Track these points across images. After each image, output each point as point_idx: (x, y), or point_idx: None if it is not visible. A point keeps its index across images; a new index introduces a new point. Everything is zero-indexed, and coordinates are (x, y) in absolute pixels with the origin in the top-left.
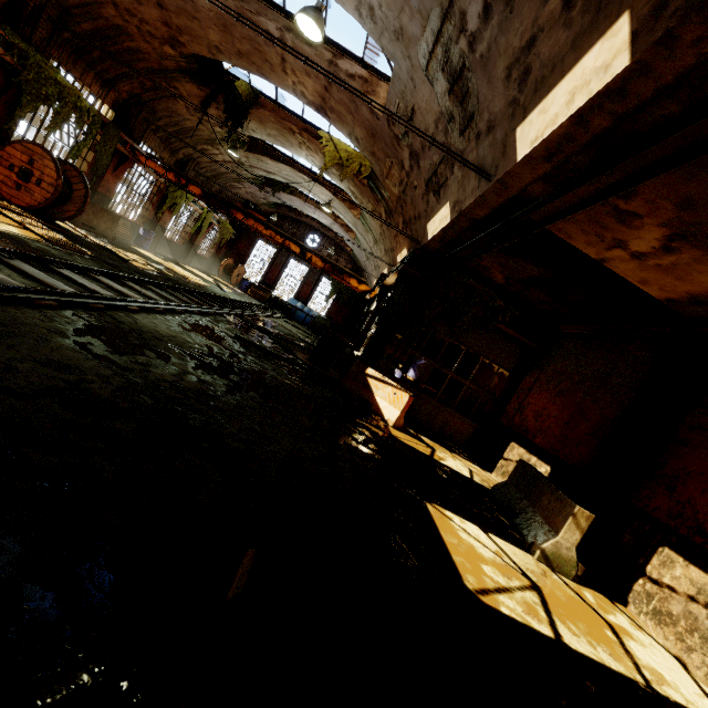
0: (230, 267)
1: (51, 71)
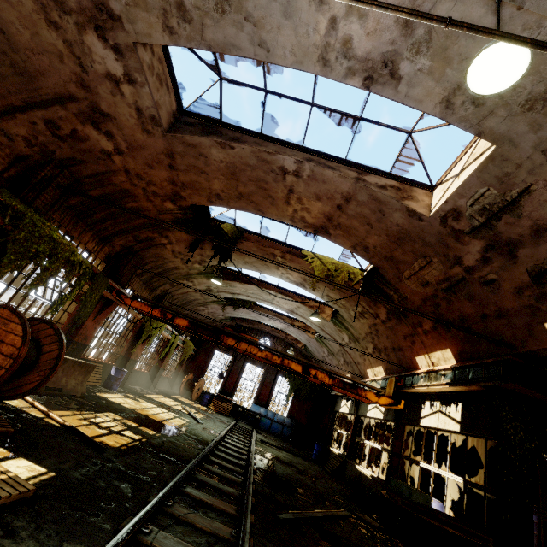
0: (191, 382)
1: (48, 229)
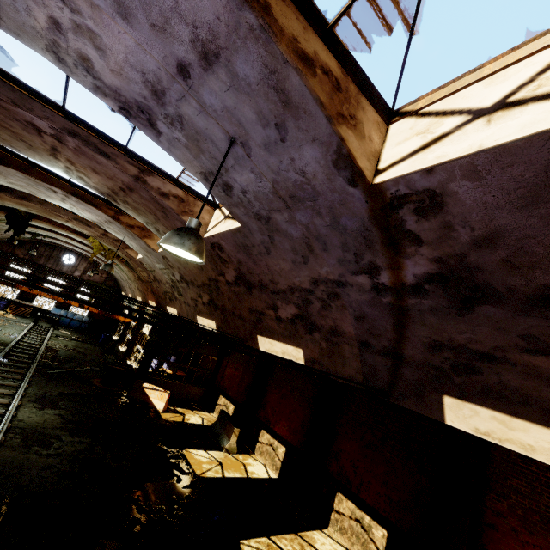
0: None
1: None
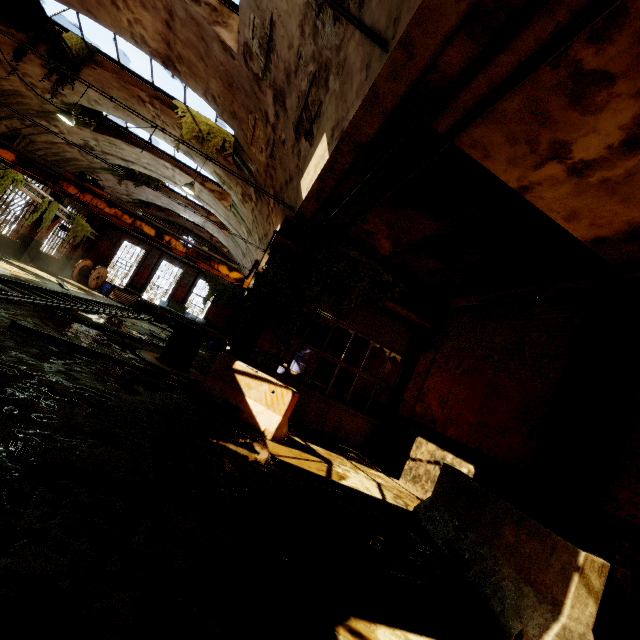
0: (88, 268)
1: None
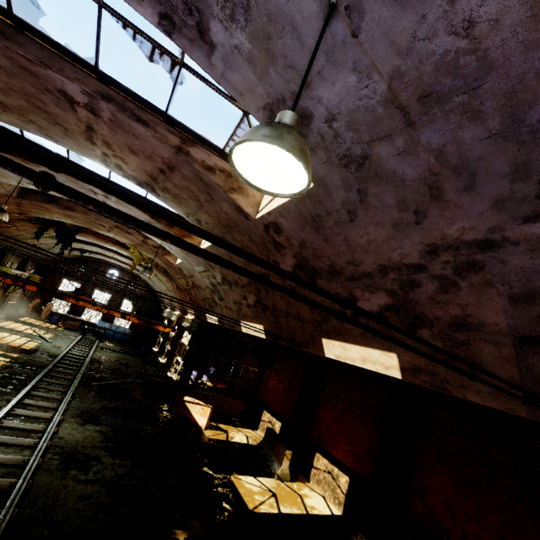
0: (38, 306)
1: None
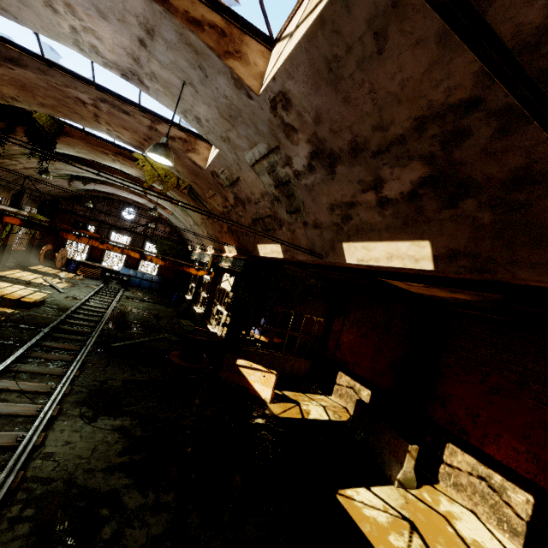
0: (51, 252)
1: None
